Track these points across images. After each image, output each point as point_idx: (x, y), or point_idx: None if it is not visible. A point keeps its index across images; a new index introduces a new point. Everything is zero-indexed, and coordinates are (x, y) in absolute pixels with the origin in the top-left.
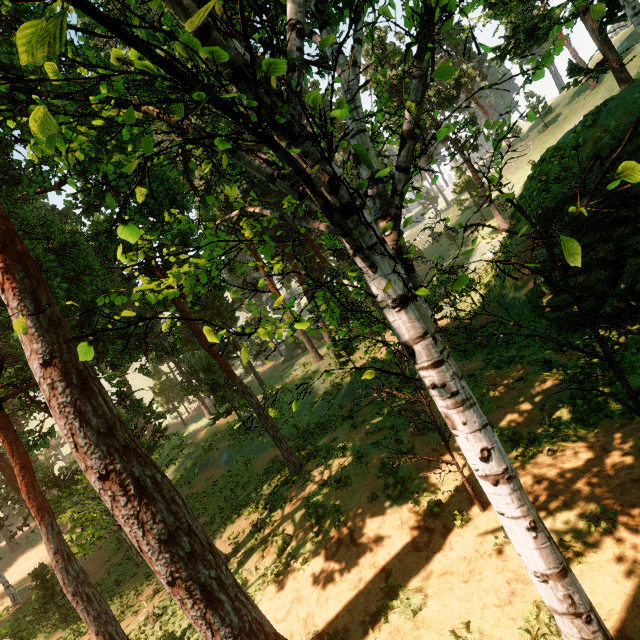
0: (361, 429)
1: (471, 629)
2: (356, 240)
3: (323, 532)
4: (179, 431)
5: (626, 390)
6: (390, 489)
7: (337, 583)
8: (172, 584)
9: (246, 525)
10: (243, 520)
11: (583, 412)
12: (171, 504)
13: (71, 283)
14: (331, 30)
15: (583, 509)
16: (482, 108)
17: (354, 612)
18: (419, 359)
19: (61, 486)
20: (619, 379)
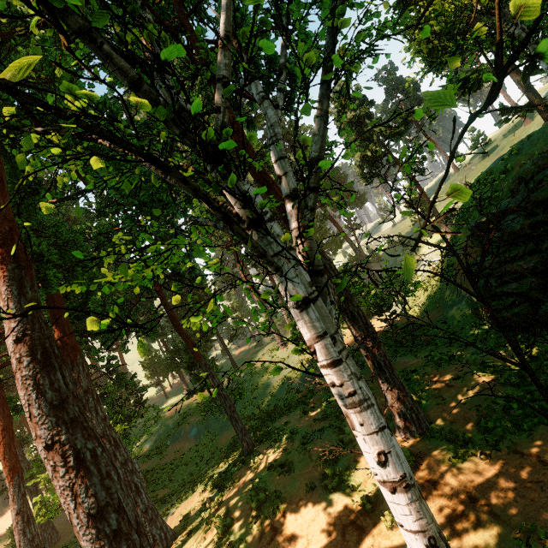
0: (311, 415)
1: None
2: (258, 247)
3: (261, 518)
4: (161, 403)
5: (545, 399)
6: (327, 479)
7: None
8: None
9: (197, 502)
10: (196, 496)
11: (518, 416)
12: (105, 478)
13: (67, 272)
14: (258, 82)
15: (513, 523)
16: (431, 140)
17: None
18: (320, 357)
19: None
20: (536, 387)
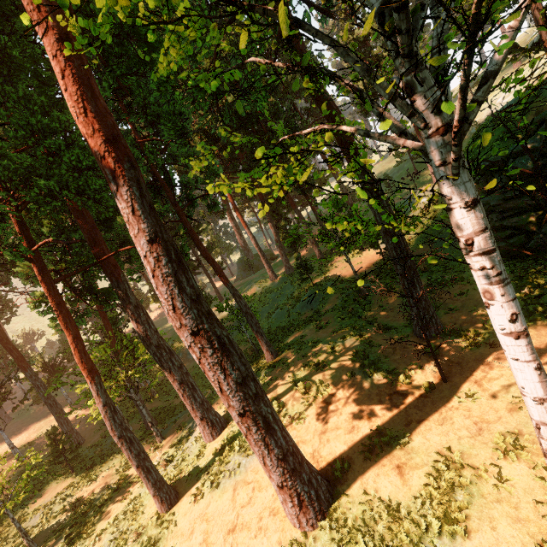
0: (327, 329)
1: (452, 451)
2: (461, 151)
3: (312, 399)
4: None
5: None
6: (366, 368)
7: (334, 430)
8: (242, 415)
9: None
10: None
11: None
12: (241, 358)
13: None
14: None
15: None
16: None
17: (353, 447)
18: (476, 248)
19: (50, 370)
20: None
